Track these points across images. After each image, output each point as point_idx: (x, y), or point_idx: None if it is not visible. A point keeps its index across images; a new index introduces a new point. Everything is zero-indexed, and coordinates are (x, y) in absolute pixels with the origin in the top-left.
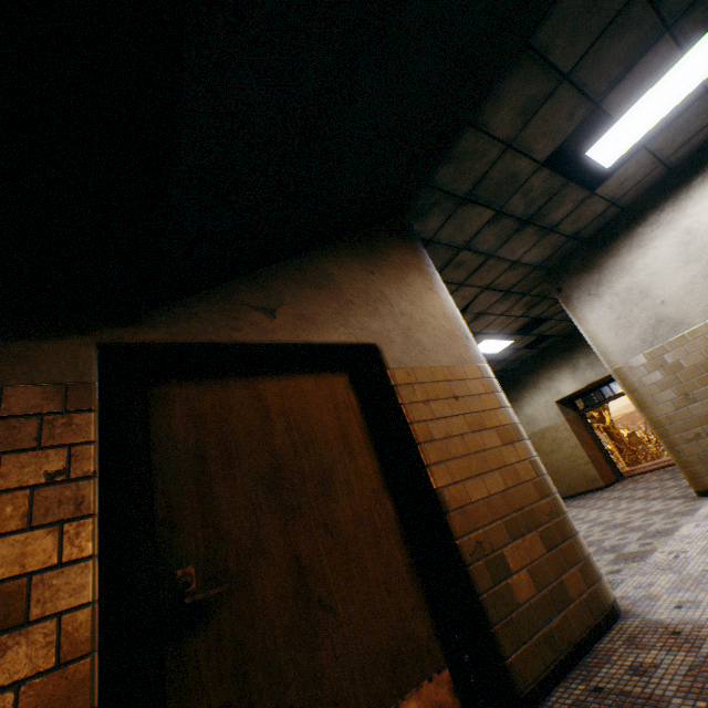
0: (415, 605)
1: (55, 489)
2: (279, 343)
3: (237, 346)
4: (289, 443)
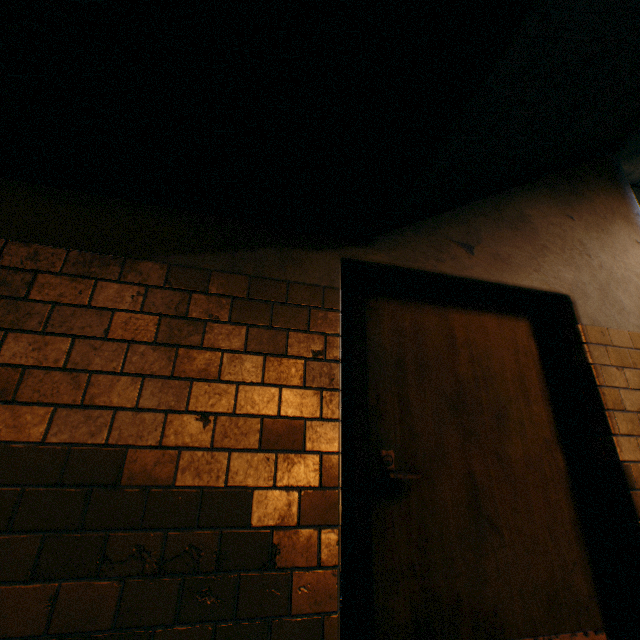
0: (576, 561)
1: (317, 364)
2: (474, 279)
3: (438, 277)
4: (470, 373)
